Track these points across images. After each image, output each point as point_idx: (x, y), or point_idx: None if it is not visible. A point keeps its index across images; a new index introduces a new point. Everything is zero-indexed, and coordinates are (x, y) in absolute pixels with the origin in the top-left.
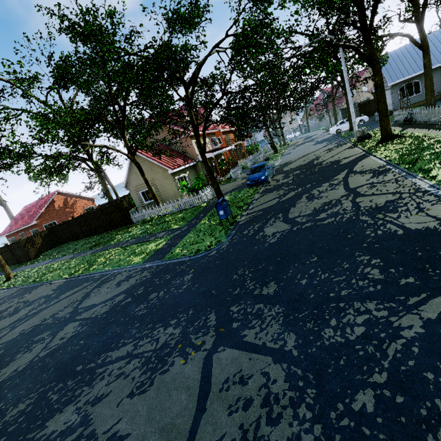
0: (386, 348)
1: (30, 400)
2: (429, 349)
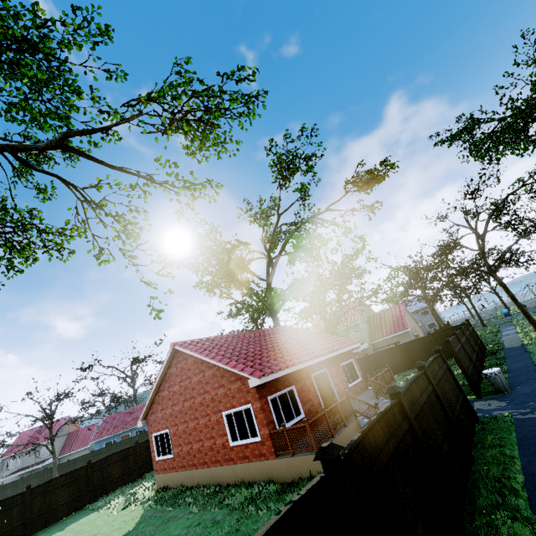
0: None
1: None
2: None
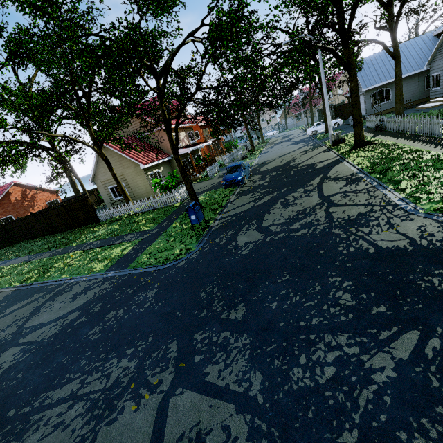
0: (357, 396)
1: None
2: (402, 400)
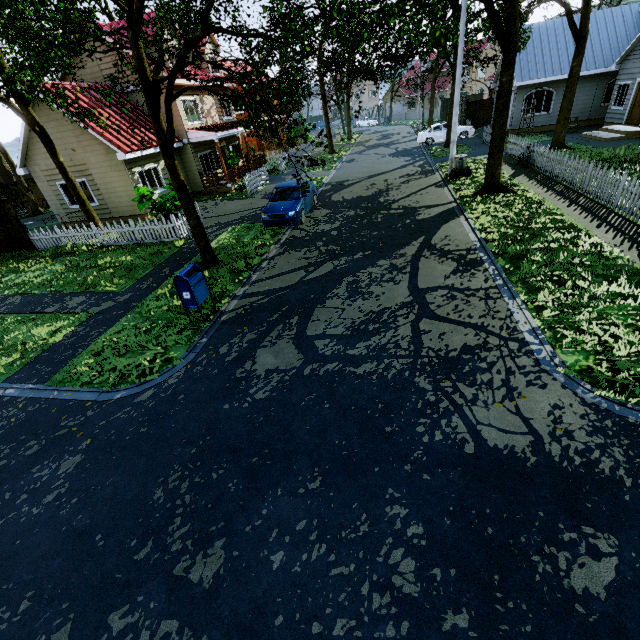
0: None
1: None
2: None
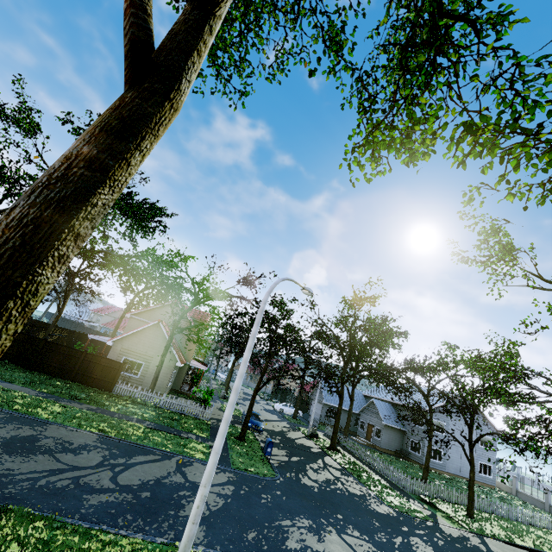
0: (394, 545)
1: (254, 533)
2: (404, 548)
